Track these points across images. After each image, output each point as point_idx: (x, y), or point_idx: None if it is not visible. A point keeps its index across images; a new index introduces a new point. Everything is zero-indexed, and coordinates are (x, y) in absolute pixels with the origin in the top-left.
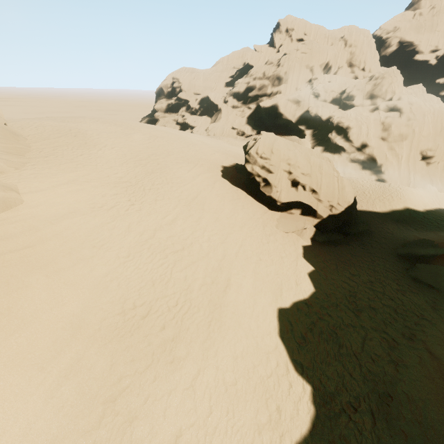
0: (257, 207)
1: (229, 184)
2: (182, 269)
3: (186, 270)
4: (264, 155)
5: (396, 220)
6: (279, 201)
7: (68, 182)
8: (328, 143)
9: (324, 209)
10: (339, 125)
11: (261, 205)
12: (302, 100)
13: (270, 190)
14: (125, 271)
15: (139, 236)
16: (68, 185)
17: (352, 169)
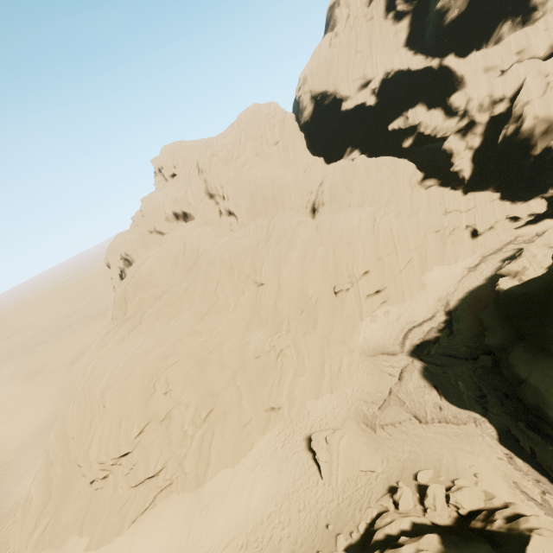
0: None
1: None
2: None
3: None
4: None
5: None
6: None
7: None
8: None
9: None
10: None
11: None
12: None
13: None
14: None
15: None
16: None
17: None
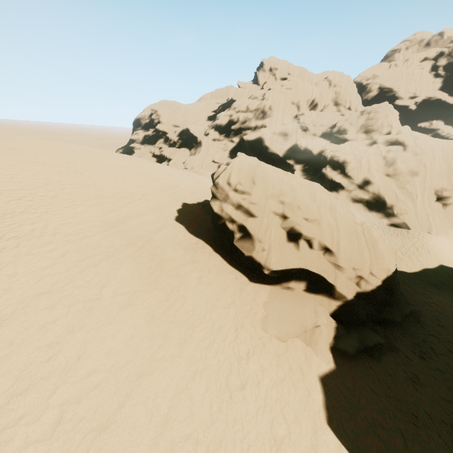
0: (228, 277)
1: (184, 233)
2: None
3: None
4: (241, 186)
5: (434, 285)
6: (268, 267)
7: None
8: (322, 179)
9: (347, 282)
10: (334, 159)
11: (235, 271)
12: (290, 133)
13: (250, 246)
14: None
15: None
16: None
17: (356, 210)
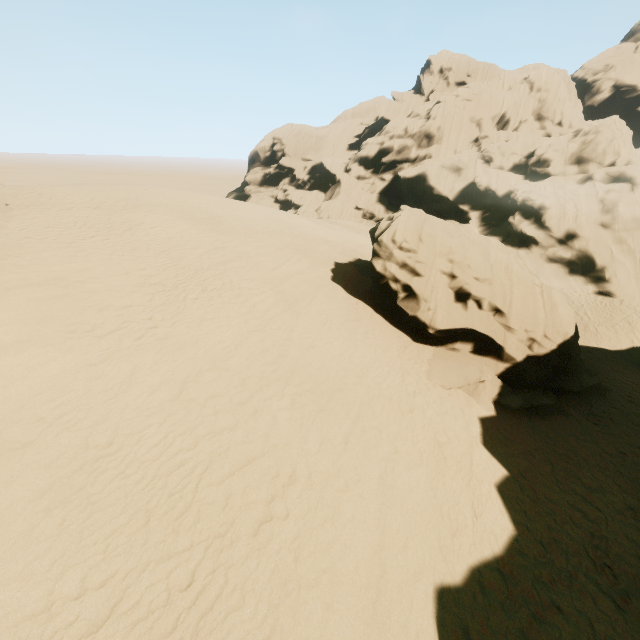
0: (392, 335)
1: (343, 293)
2: (222, 477)
3: (231, 481)
4: (406, 243)
5: None
6: (433, 327)
7: (42, 281)
8: (508, 231)
9: (517, 344)
10: (526, 203)
11: (398, 331)
12: (465, 167)
13: (415, 306)
14: (90, 483)
15: (147, 394)
16: (39, 287)
17: (552, 273)
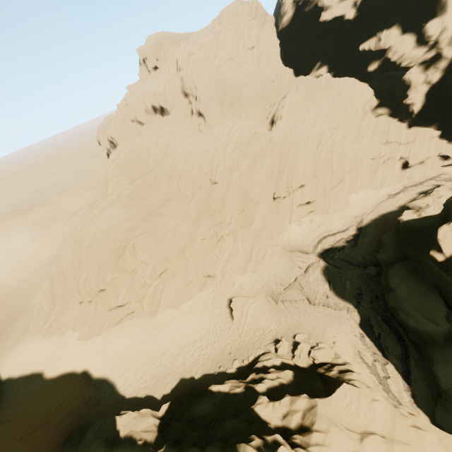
0: None
1: None
2: None
3: None
4: None
5: None
6: None
7: None
8: None
9: None
10: None
11: None
12: None
13: None
14: None
15: None
16: None
17: None
